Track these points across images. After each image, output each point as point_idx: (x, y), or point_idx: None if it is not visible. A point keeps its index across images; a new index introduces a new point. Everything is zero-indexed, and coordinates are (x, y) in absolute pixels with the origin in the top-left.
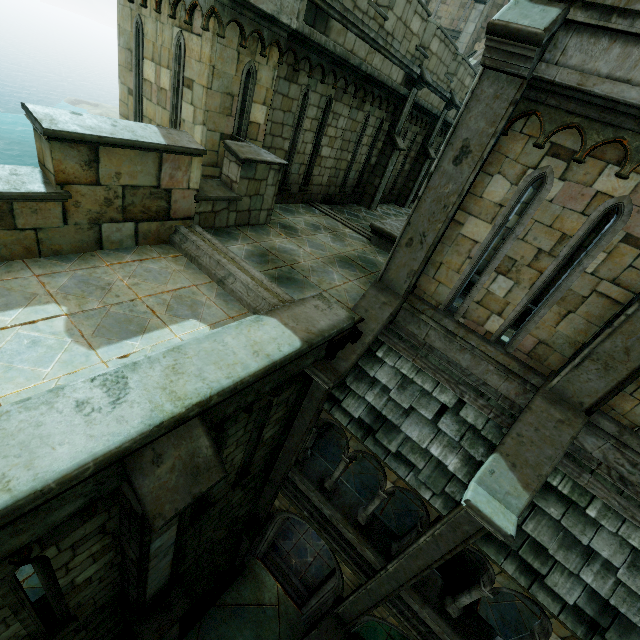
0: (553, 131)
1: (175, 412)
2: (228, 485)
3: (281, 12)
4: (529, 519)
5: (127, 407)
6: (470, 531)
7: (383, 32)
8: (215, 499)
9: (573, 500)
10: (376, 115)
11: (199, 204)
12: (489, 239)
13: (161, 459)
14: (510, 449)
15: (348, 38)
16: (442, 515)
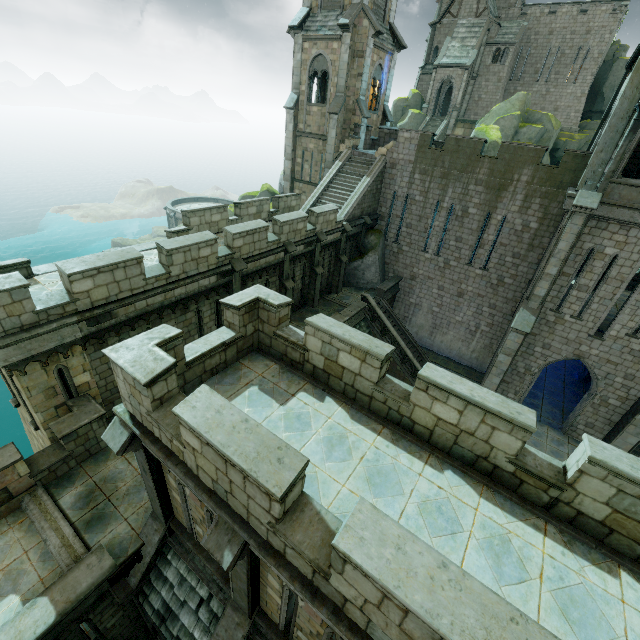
0: None
1: None
2: None
3: (64, 339)
4: None
5: None
6: None
7: (173, 278)
8: None
9: None
10: (208, 303)
11: (36, 476)
12: (183, 504)
13: None
14: None
15: (138, 304)
16: None
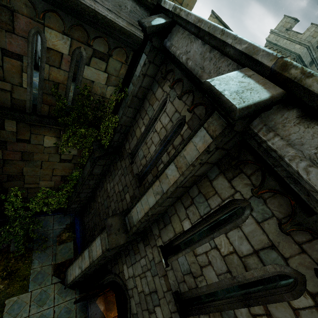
0: None
1: None
2: None
3: (305, 61)
4: None
5: None
6: None
7: None
8: None
9: None
10: None
11: None
12: None
13: None
14: None
15: (314, 68)
16: None
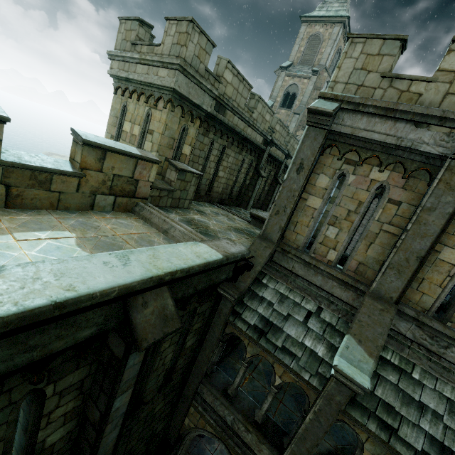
0: (345, 152)
1: (159, 273)
2: (156, 388)
3: (203, 104)
4: (378, 386)
5: (131, 267)
6: (340, 399)
7: (252, 118)
8: (146, 399)
9: (402, 368)
10: (249, 158)
11: (152, 191)
12: (322, 206)
13: (147, 305)
14: (356, 330)
15: (235, 119)
16: (319, 392)
